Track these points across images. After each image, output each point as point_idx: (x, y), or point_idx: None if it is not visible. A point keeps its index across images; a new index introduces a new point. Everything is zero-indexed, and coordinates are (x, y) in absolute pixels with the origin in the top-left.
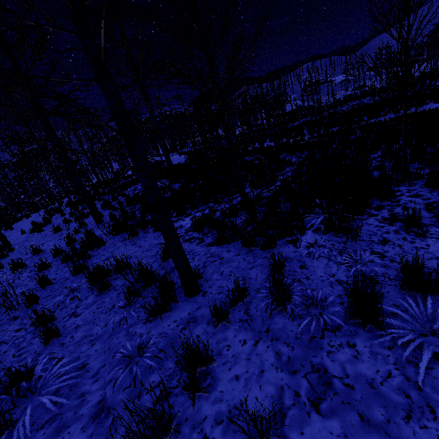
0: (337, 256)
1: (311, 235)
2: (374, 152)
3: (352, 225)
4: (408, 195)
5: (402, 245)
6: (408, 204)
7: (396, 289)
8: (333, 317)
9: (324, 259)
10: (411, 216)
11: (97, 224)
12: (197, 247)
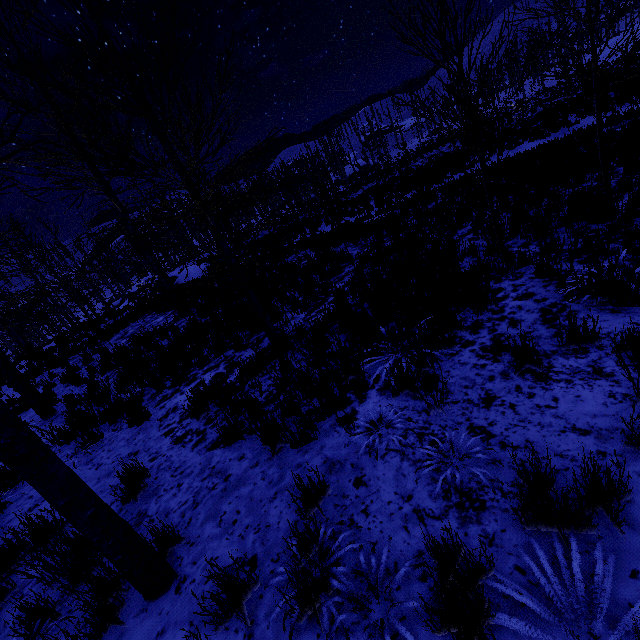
0: (416, 445)
1: (375, 401)
2: (463, 226)
3: (438, 369)
4: (515, 297)
5: (517, 405)
6: (516, 314)
7: (516, 520)
8: (406, 634)
9: (394, 457)
10: (521, 346)
11: (45, 420)
12: (191, 454)
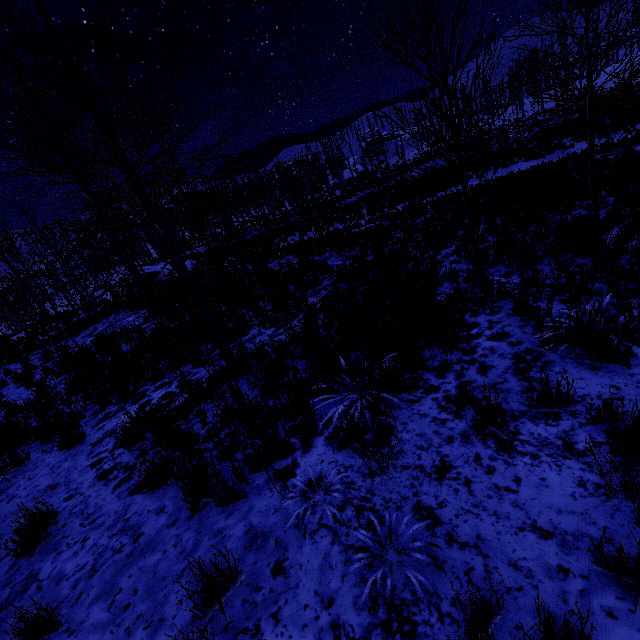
0: (352, 522)
1: (320, 452)
2: (447, 246)
3: (395, 418)
4: (489, 336)
5: (473, 482)
6: (488, 358)
7: None
8: None
9: (325, 536)
10: (485, 406)
11: None
12: (110, 497)
